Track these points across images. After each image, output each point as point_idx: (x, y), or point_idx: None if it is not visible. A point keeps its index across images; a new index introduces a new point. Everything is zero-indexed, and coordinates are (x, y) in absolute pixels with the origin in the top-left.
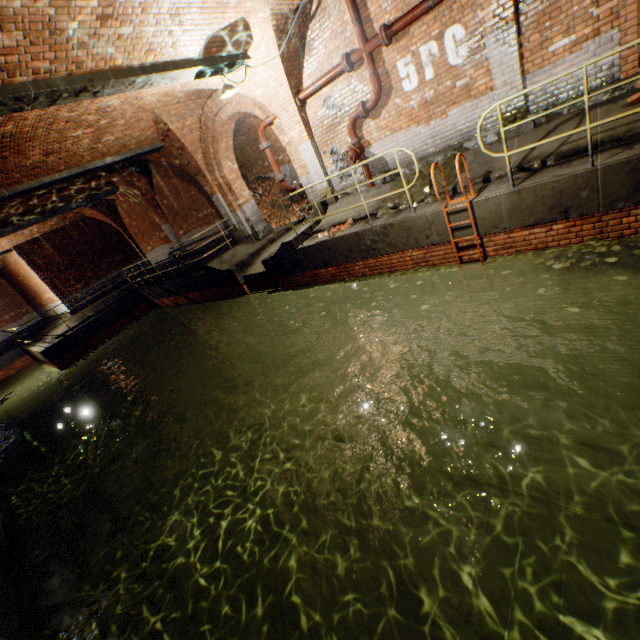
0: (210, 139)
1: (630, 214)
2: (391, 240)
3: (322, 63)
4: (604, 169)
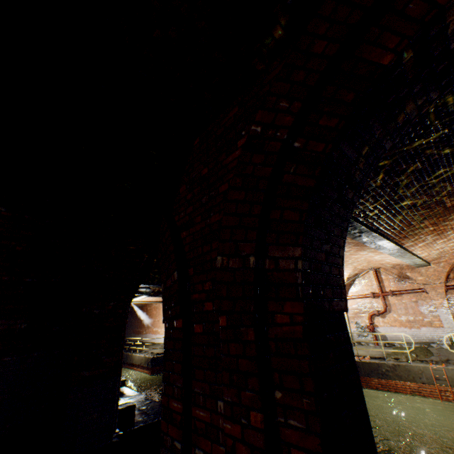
0: None
1: None
2: (397, 372)
3: (359, 290)
4: None
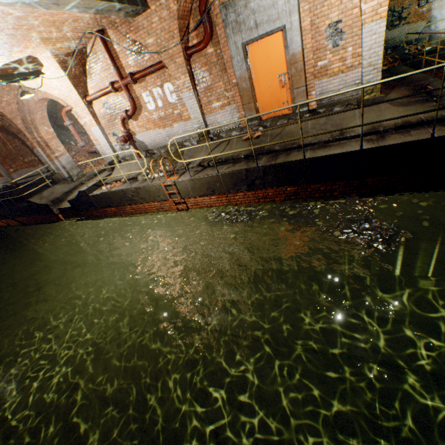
0: (27, 111)
1: (237, 195)
2: (142, 196)
3: (99, 83)
4: (222, 175)
